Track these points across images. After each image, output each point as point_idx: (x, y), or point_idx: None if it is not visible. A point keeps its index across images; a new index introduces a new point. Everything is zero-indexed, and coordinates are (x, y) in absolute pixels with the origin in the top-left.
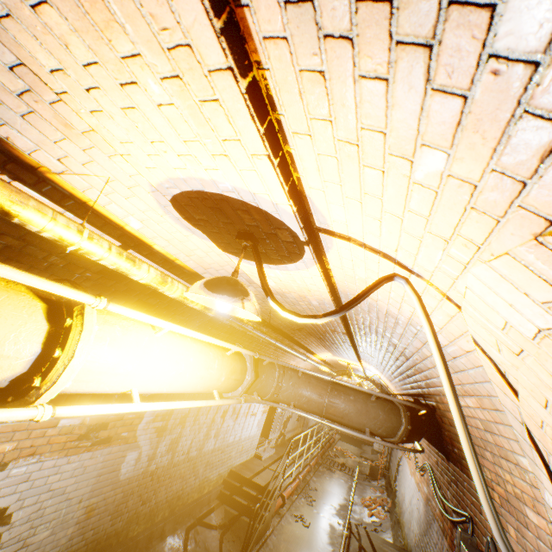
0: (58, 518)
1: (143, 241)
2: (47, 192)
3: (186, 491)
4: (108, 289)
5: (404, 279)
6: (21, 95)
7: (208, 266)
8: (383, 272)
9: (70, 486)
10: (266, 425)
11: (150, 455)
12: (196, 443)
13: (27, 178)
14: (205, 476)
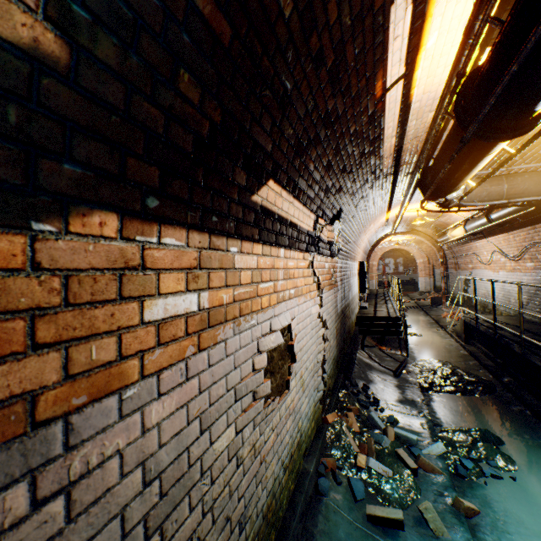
0: (332, 333)
1: (416, 65)
2: (415, 14)
3: (350, 328)
4: (361, 136)
5: None
6: None
7: (427, 91)
8: None
9: (331, 312)
10: (361, 284)
11: (340, 298)
12: (347, 294)
13: None
14: (351, 319)
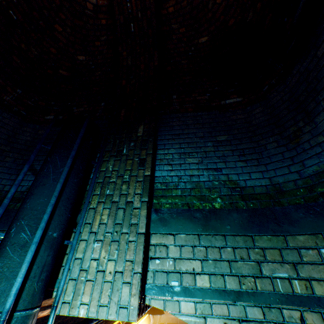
0: None
1: None
2: None
3: None
4: None
5: None
6: None
7: None
8: None
9: None
10: None
11: None
12: None
13: None
14: None
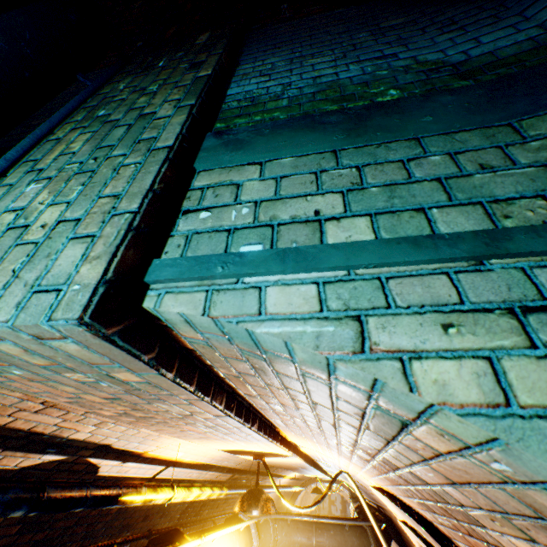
0: None
1: (179, 459)
2: (139, 460)
3: None
4: None
5: (346, 473)
6: (159, 434)
7: (215, 456)
8: (335, 460)
9: None
10: None
11: None
12: None
13: (132, 459)
14: None
